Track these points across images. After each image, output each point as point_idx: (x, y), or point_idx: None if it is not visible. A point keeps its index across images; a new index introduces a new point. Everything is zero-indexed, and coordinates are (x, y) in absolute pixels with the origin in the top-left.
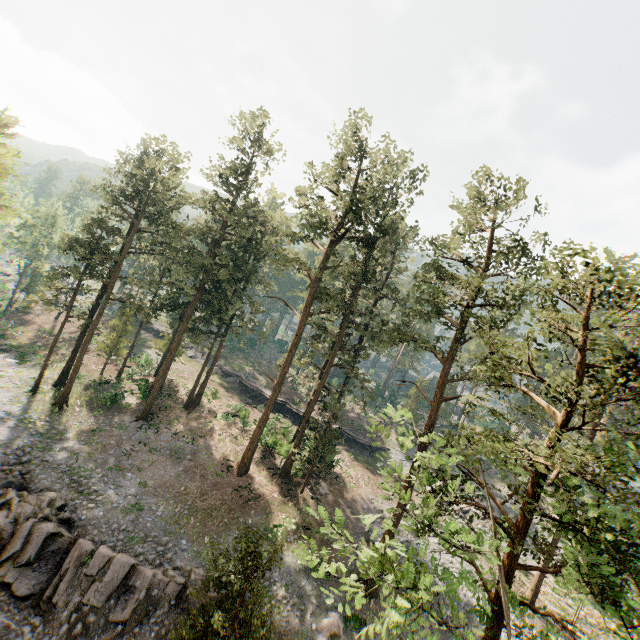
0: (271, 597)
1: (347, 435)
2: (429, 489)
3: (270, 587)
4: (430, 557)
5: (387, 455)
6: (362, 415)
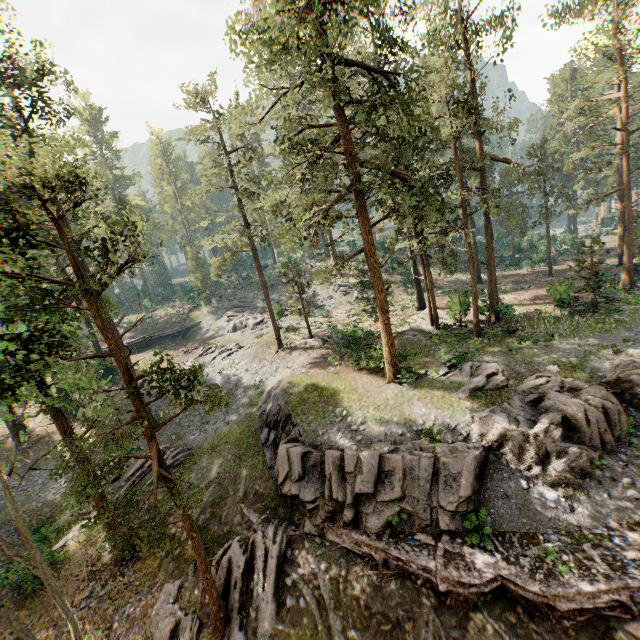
0: (46, 491)
1: (153, 338)
2: (229, 327)
3: (47, 486)
4: (213, 372)
5: (199, 328)
6: (175, 313)
